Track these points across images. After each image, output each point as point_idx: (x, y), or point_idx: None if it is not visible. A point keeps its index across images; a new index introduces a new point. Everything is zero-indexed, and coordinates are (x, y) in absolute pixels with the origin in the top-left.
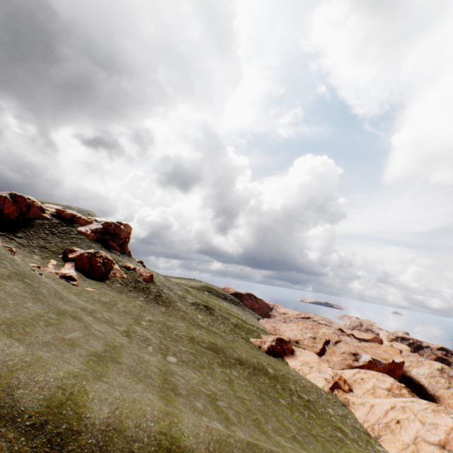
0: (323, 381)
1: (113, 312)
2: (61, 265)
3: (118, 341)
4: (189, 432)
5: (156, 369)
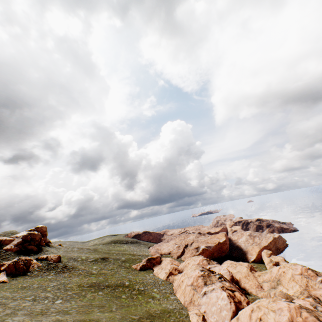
0: (164, 274)
1: (29, 291)
2: None
3: (24, 305)
4: None
5: (39, 310)
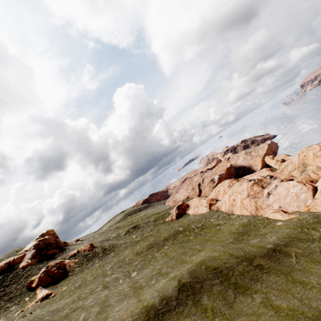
0: (205, 208)
1: (89, 285)
2: (34, 295)
3: (103, 296)
4: (150, 298)
5: (128, 289)
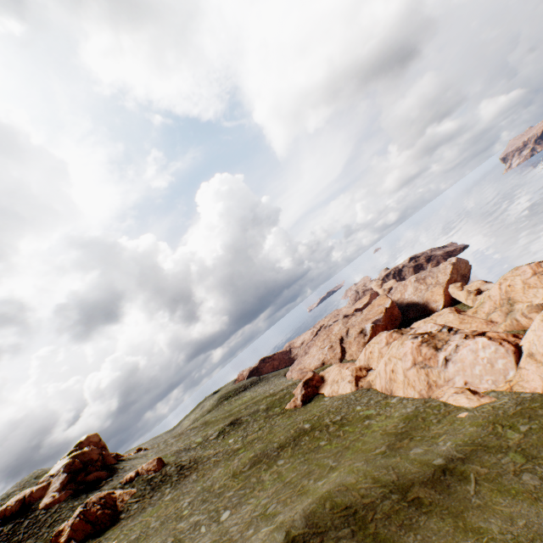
0: (349, 385)
1: (152, 537)
2: None
3: None
4: None
5: None
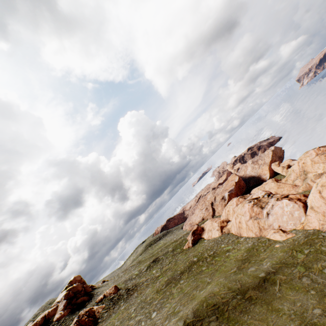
0: (217, 232)
1: None
2: None
3: None
4: None
5: None
